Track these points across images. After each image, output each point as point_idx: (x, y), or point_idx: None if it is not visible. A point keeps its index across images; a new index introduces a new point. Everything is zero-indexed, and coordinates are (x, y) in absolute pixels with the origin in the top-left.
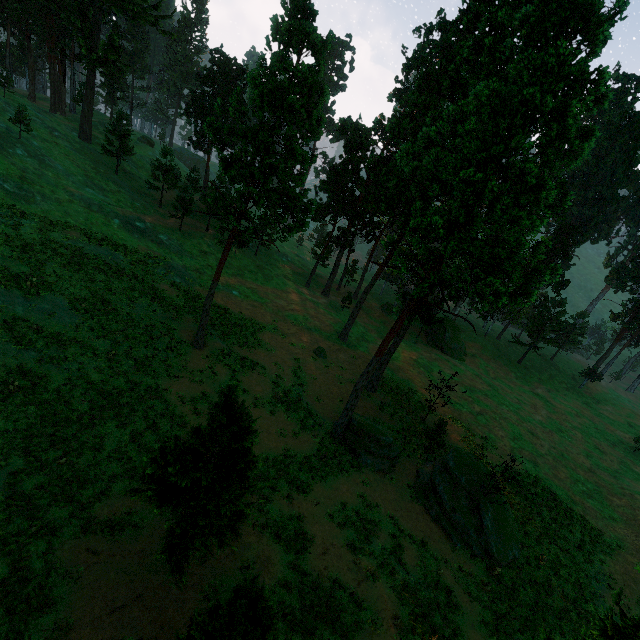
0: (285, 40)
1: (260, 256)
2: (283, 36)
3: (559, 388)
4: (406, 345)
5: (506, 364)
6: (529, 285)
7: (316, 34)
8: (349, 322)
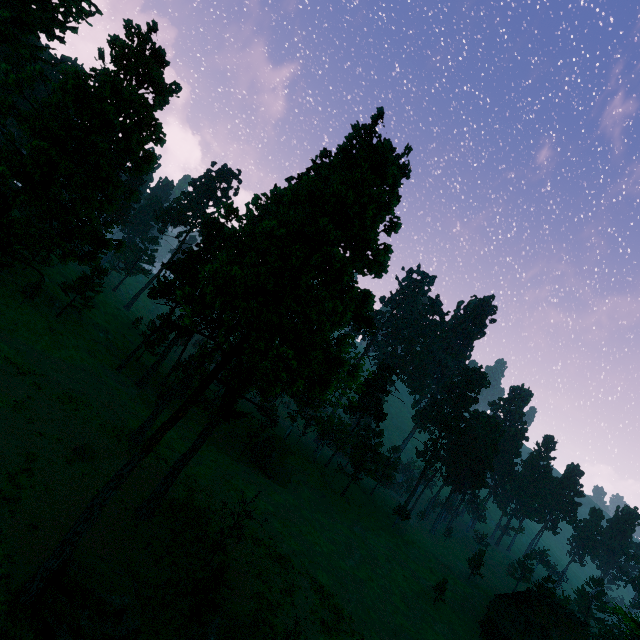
0: (118, 56)
1: (65, 320)
2: (116, 50)
3: (375, 527)
4: (224, 461)
5: (329, 496)
6: (330, 375)
7: (159, 74)
8: (150, 417)
